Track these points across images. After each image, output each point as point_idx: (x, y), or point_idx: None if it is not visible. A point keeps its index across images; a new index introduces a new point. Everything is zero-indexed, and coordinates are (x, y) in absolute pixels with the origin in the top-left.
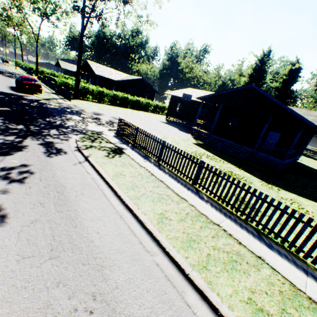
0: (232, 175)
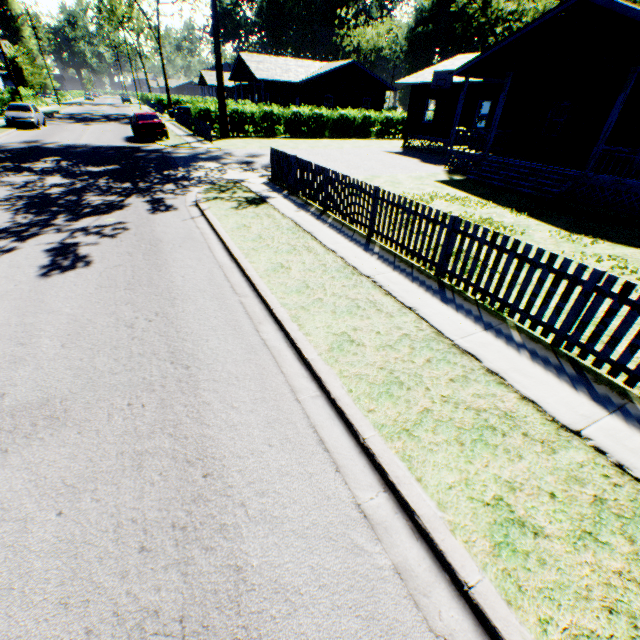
0: (483, 223)
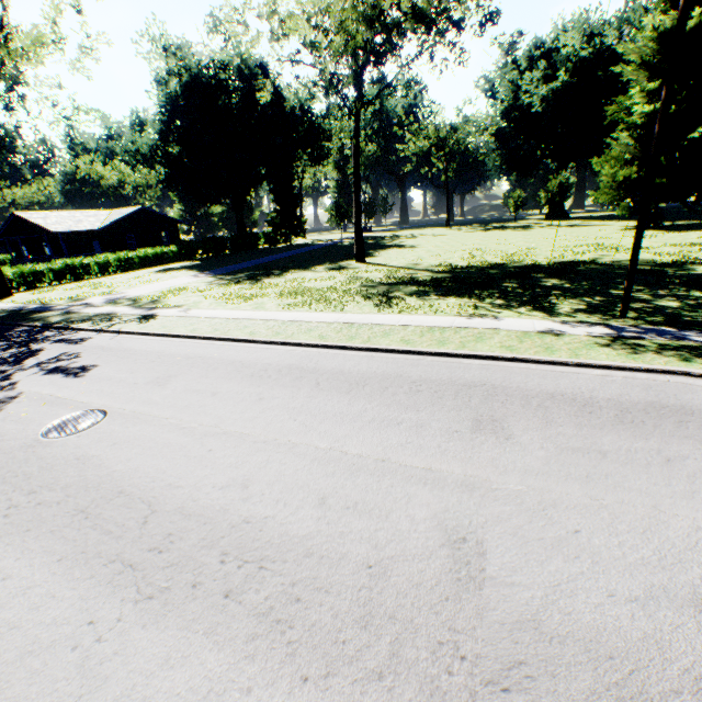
0: None
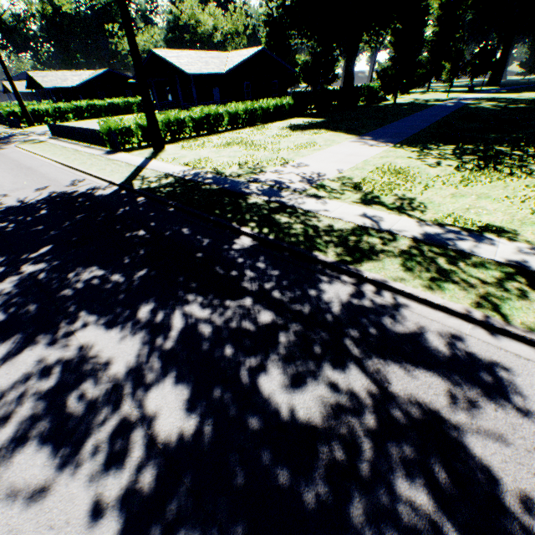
0: None
